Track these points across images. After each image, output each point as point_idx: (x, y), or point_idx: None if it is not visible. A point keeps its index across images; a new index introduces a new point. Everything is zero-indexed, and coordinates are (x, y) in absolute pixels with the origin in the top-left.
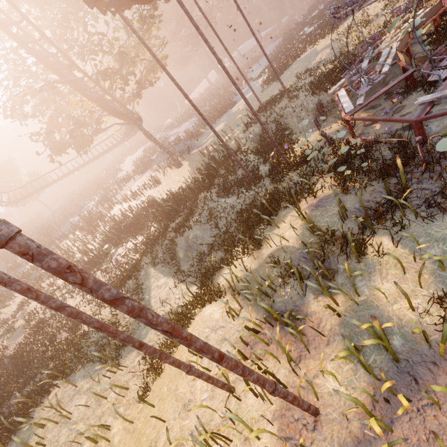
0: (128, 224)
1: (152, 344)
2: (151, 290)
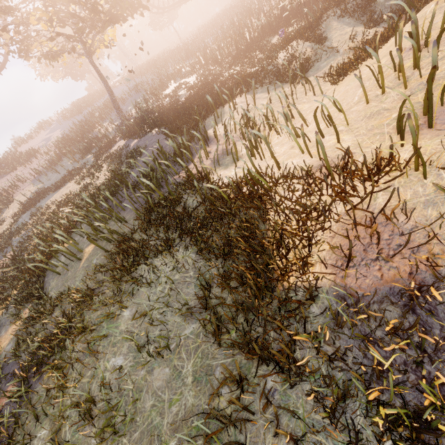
0: (293, 6)
1: (335, 69)
2: (332, 38)
